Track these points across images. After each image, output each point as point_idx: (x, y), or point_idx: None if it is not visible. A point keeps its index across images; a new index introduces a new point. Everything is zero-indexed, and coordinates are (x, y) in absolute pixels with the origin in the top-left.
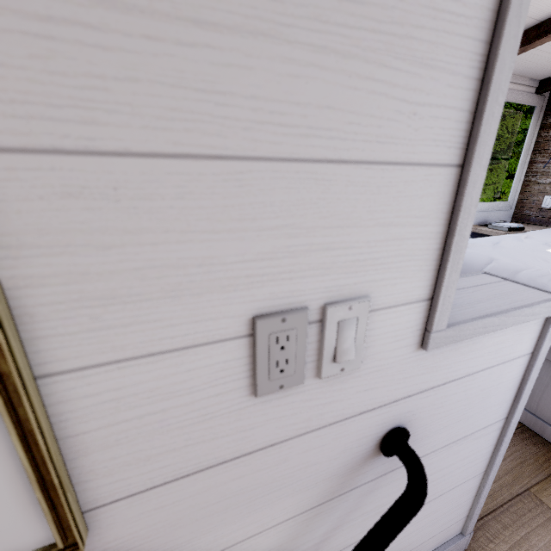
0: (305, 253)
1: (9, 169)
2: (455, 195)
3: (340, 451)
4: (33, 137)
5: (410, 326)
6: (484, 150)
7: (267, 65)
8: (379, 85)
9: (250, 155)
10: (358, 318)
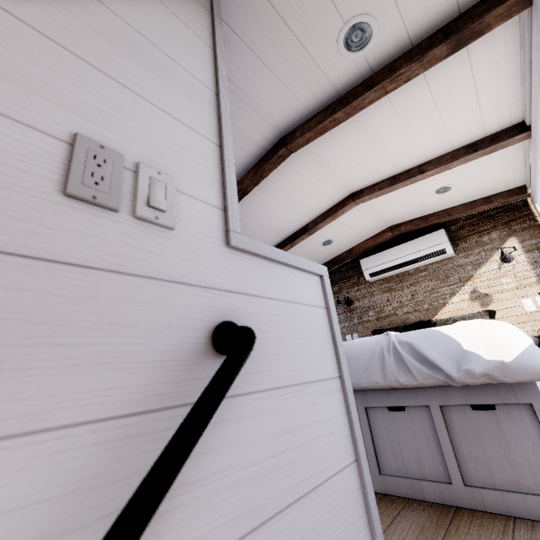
0: (122, 124)
1: None
2: (221, 158)
3: (164, 323)
4: None
5: (213, 222)
6: (228, 142)
7: (104, 44)
8: (165, 88)
9: (89, 63)
10: (167, 185)
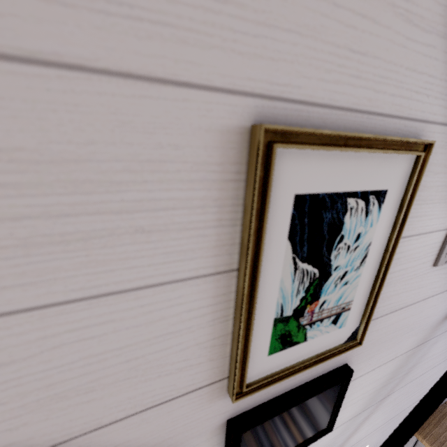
0: None
1: (433, 132)
2: None
3: (439, 311)
4: (446, 118)
5: None
6: None
7: None
8: None
9: None
10: None
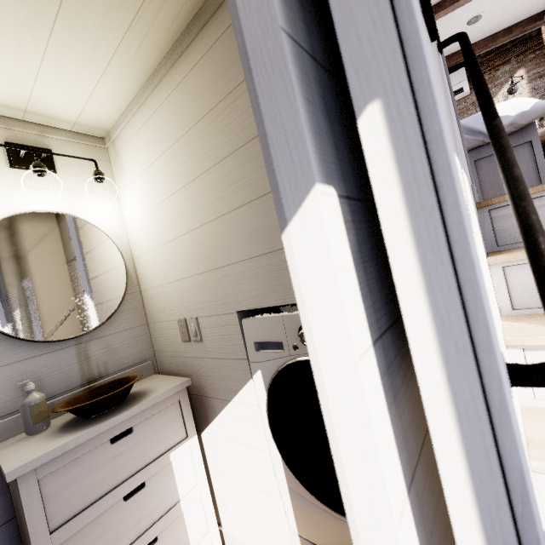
0: None
1: None
2: None
3: None
4: None
5: None
6: None
7: None
8: None
9: None
10: None
